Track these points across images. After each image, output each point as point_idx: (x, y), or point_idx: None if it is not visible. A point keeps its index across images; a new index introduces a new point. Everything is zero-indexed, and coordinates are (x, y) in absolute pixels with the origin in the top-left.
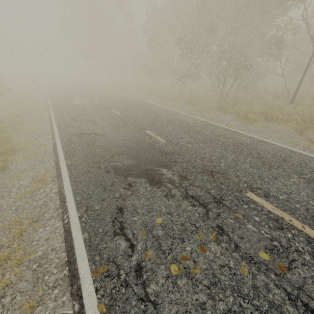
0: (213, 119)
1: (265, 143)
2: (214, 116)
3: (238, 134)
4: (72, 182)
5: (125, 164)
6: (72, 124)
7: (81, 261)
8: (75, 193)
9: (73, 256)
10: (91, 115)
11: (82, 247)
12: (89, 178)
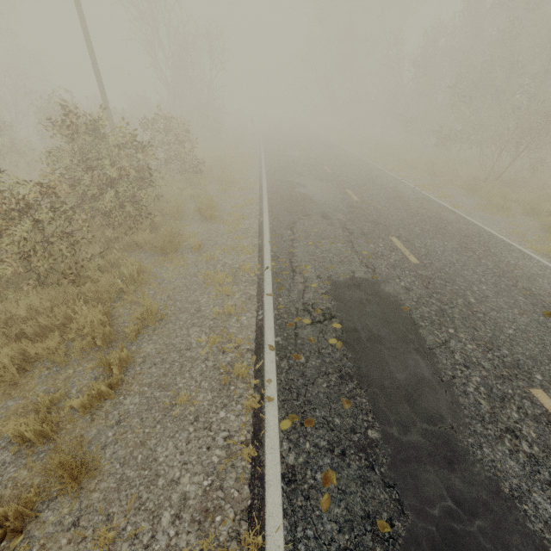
0: (442, 197)
1: (469, 224)
2: (452, 195)
3: (451, 212)
4: (269, 206)
5: (311, 205)
6: (279, 172)
7: (266, 232)
8: (269, 211)
9: (262, 230)
10: (300, 168)
11: (267, 228)
12: (281, 207)
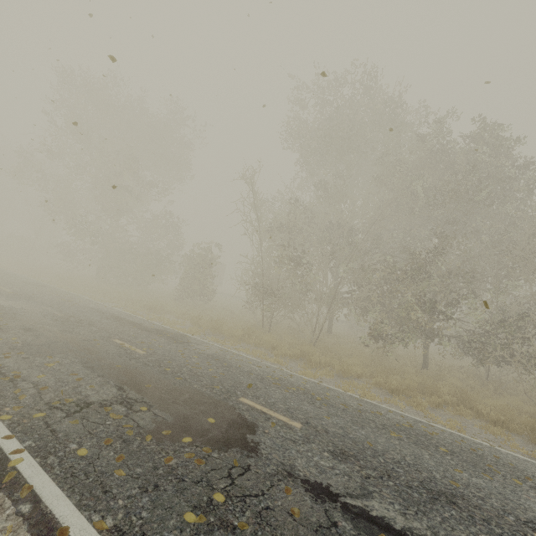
0: None
1: None
2: None
3: None
4: None
5: None
6: None
7: None
8: None
9: None
10: None
11: None
12: None
